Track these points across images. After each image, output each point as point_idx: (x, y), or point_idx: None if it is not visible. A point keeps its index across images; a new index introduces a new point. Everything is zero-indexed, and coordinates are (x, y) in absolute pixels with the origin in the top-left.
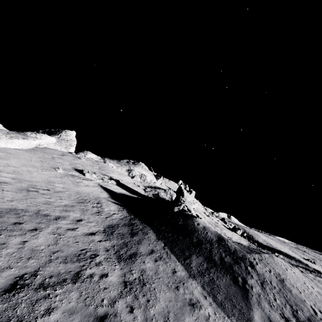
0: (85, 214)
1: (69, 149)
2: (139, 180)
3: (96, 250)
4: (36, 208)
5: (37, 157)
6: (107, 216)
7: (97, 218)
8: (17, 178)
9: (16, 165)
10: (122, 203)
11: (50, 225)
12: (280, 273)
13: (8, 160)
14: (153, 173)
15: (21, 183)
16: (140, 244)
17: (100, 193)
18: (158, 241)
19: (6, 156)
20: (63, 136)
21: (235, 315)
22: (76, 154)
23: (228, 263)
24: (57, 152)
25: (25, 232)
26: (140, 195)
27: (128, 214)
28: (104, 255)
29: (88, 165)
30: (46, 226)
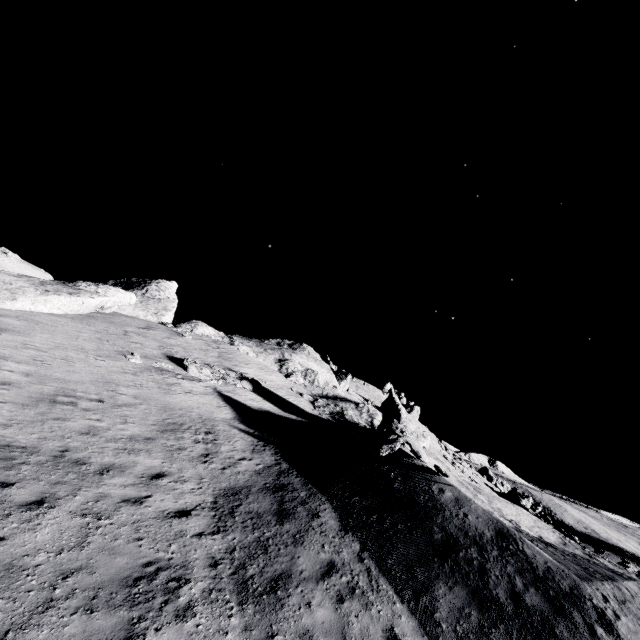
0: (174, 458)
1: (161, 316)
2: (301, 382)
3: (186, 563)
4: (61, 444)
5: (94, 331)
6: (227, 464)
7: (201, 470)
8: (37, 374)
9: (42, 347)
10: (263, 432)
11: (81, 488)
12: None
13: (28, 336)
14: (332, 368)
15: (42, 385)
16: (299, 546)
17: (215, 409)
18: (346, 537)
19: (27, 327)
20: (152, 291)
21: None
22: (175, 326)
23: (536, 613)
24: (136, 323)
25: (9, 511)
26: (302, 416)
27: (275, 460)
28: (203, 580)
29: (196, 348)
30: (70, 493)
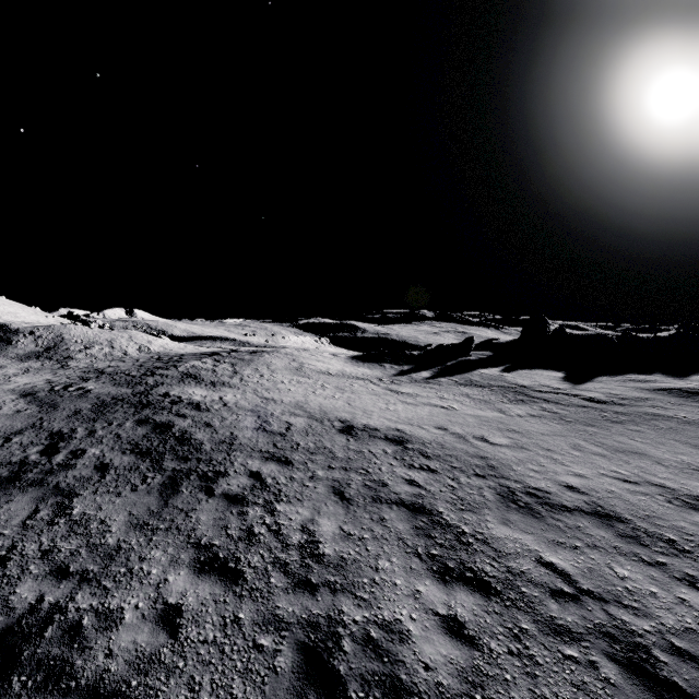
0: None
1: None
2: None
3: None
4: None
5: None
6: None
7: None
8: None
9: None
10: None
11: None
12: (64, 332)
13: None
14: None
15: None
16: None
17: None
18: None
19: None
20: None
21: (3, 354)
22: None
23: (6, 338)
24: None
25: None
26: None
27: None
28: None
29: None
30: None
